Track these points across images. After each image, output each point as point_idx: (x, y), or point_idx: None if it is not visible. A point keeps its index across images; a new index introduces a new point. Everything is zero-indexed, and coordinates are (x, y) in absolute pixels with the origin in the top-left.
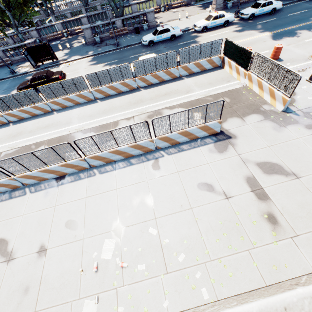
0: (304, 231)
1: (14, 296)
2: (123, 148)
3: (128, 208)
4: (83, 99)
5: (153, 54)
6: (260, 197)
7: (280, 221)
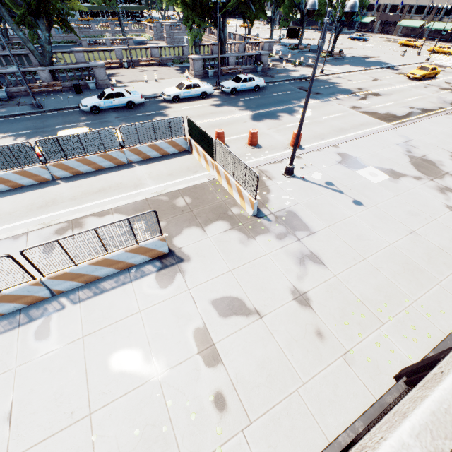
0: (261, 411)
1: None
2: None
3: None
4: None
5: (85, 128)
6: (208, 362)
7: (230, 401)
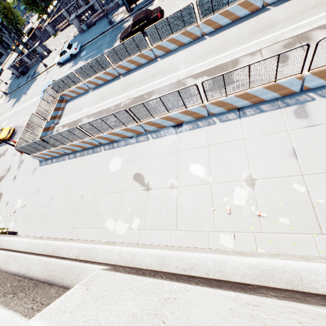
0: None
1: (157, 215)
2: (255, 91)
3: (261, 161)
4: (188, 37)
5: None
6: None
7: None
